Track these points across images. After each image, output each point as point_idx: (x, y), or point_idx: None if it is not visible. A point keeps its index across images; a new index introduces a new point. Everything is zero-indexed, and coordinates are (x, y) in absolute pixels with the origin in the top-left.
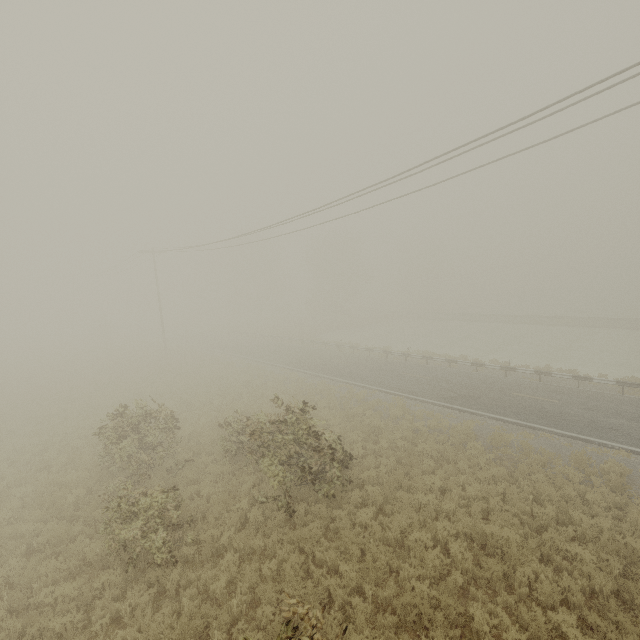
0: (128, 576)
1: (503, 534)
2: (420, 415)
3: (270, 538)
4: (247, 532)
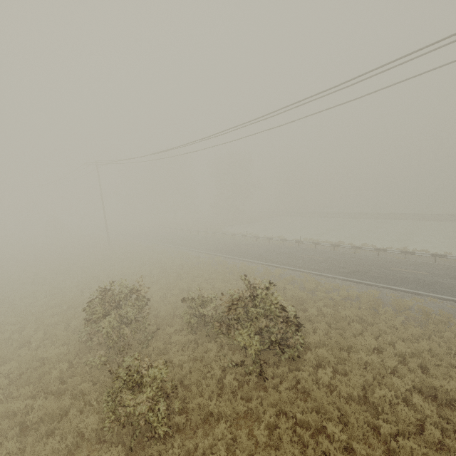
0: (127, 450)
1: (451, 387)
2: (330, 287)
3: (252, 403)
4: (226, 397)
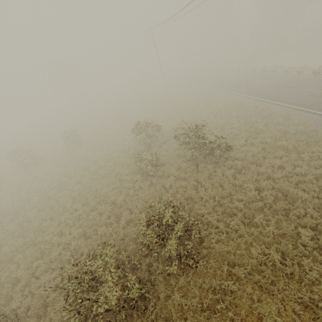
0: (144, 177)
1: (299, 193)
2: (296, 122)
3: (186, 174)
4: (180, 171)
